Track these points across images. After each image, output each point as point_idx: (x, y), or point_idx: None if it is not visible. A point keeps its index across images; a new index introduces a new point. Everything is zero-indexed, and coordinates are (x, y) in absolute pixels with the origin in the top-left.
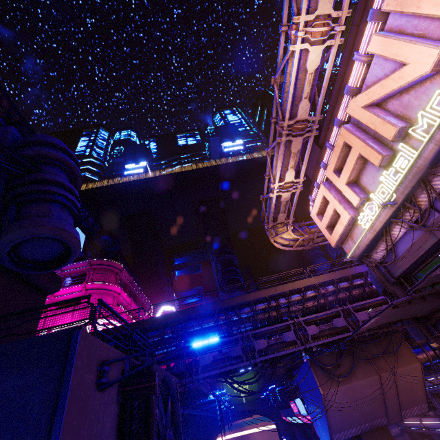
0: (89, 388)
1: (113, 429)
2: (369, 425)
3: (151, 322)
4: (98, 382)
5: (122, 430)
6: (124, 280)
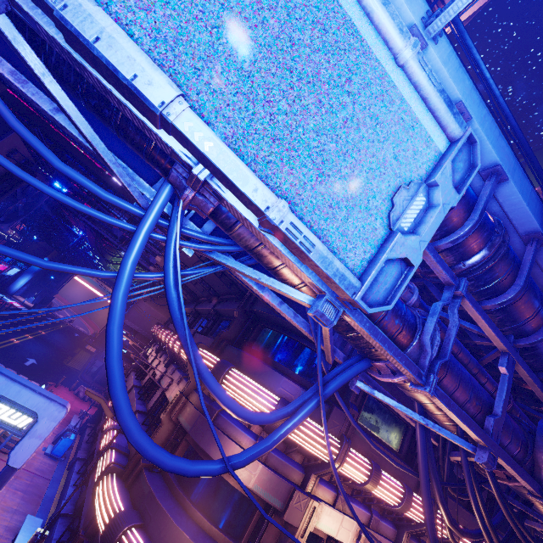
0: (3, 151)
1: (2, 172)
2: (147, 334)
3: (86, 161)
4: (9, 153)
5: (5, 176)
6: None
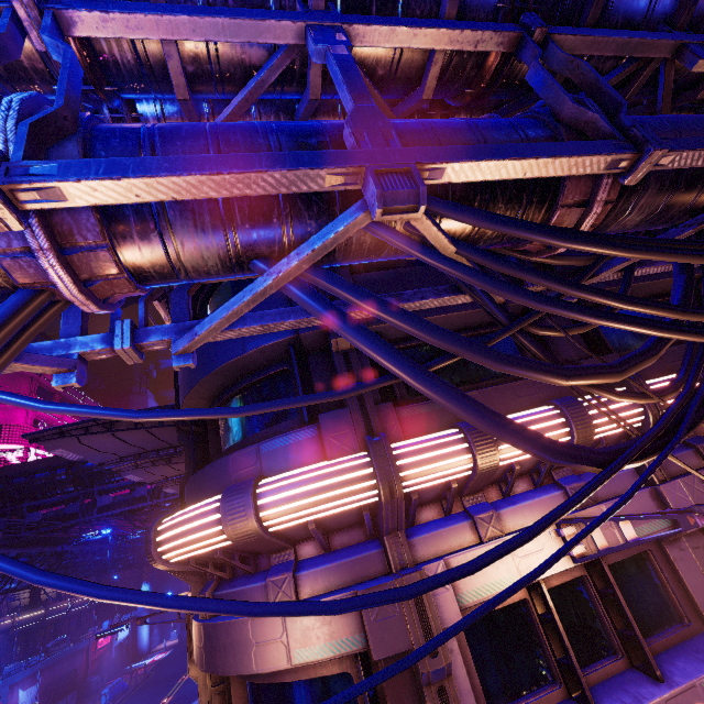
0: None
1: None
2: None
3: (37, 464)
4: None
5: None
6: (49, 386)
